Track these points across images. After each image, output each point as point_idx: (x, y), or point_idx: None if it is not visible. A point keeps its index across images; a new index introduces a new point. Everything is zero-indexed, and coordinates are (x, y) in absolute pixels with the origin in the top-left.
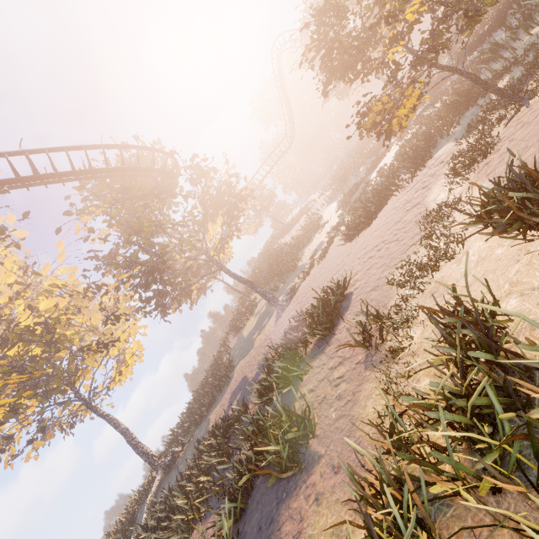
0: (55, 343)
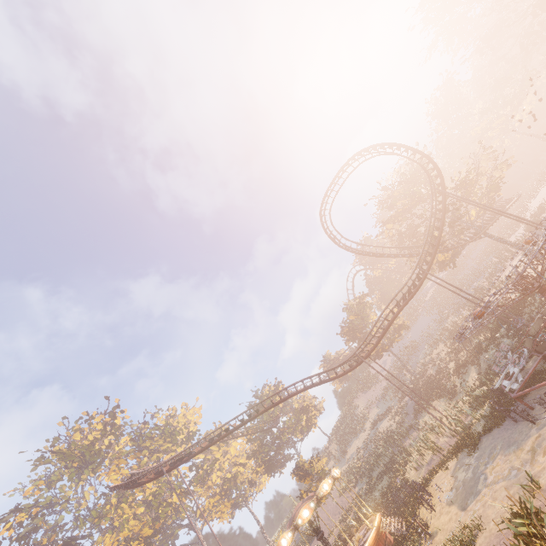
0: (237, 488)
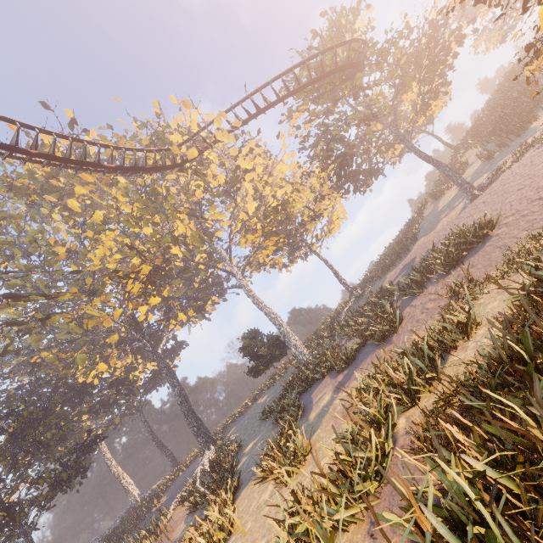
0: (288, 218)
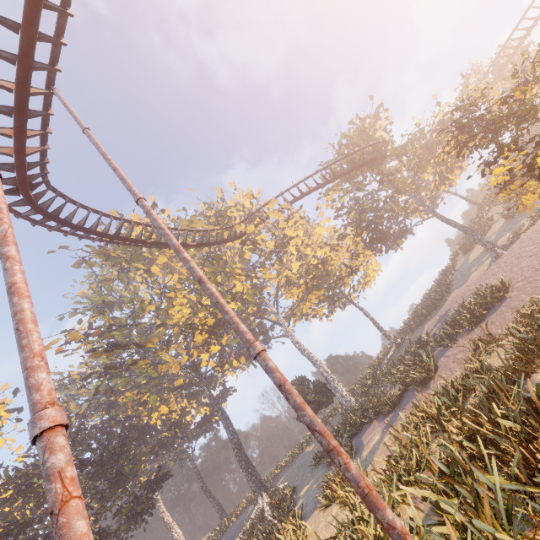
0: (328, 275)
